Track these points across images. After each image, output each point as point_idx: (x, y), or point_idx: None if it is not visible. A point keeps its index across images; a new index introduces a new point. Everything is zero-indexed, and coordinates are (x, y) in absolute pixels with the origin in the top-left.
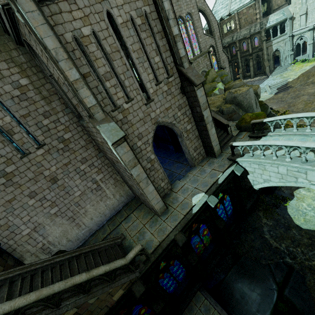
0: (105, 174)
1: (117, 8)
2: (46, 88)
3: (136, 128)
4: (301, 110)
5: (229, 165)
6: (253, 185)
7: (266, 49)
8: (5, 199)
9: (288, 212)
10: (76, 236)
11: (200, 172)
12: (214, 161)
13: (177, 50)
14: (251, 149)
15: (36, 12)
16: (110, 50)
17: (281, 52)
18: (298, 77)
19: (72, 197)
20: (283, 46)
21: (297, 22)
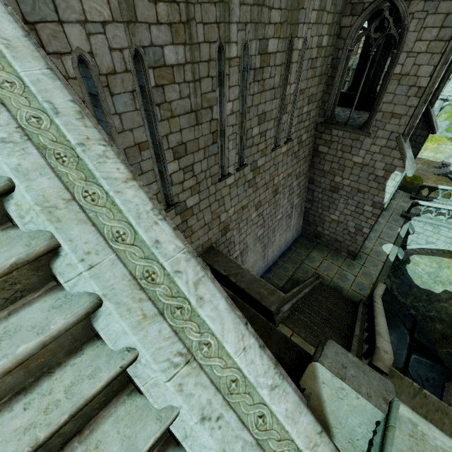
0: (299, 199)
1: None
2: (327, 62)
3: None
4: None
5: (403, 221)
6: (409, 245)
7: None
8: (242, 204)
9: (408, 274)
10: (258, 270)
11: None
12: (384, 213)
13: (442, 88)
14: (436, 212)
15: None
16: None
17: None
18: None
19: (275, 219)
20: None
21: None
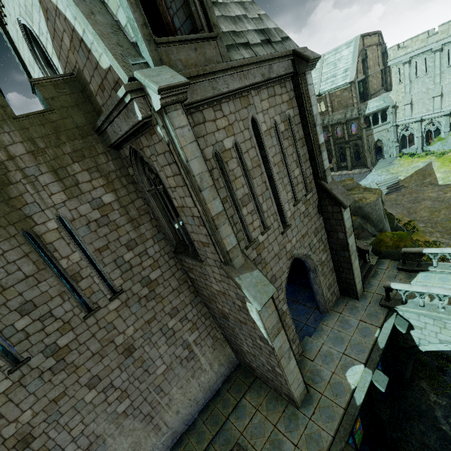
0: (200, 331)
1: (262, 113)
2: (135, 206)
3: (269, 268)
4: (427, 220)
5: (385, 315)
6: (420, 345)
7: (366, 138)
8: (49, 397)
9: None
10: (151, 450)
11: (340, 323)
12: (357, 305)
13: (321, 162)
14: (422, 297)
15: (187, 127)
16: (250, 165)
17: (384, 142)
18: (411, 175)
19: (152, 377)
20: (386, 136)
21: (400, 111)
